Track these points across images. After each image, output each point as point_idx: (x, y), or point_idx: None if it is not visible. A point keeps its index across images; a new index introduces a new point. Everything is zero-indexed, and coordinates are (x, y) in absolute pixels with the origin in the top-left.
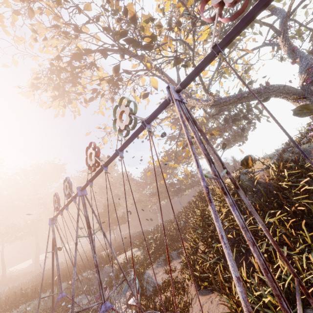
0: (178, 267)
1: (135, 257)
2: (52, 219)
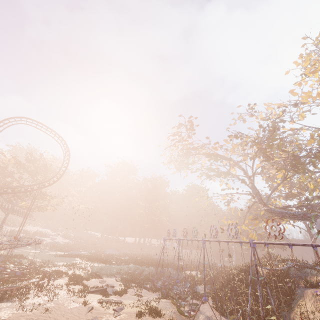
0: None
1: None
2: (165, 238)
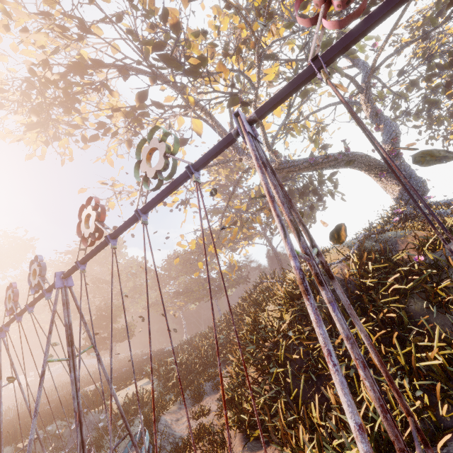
0: (213, 407)
1: (144, 393)
2: None
